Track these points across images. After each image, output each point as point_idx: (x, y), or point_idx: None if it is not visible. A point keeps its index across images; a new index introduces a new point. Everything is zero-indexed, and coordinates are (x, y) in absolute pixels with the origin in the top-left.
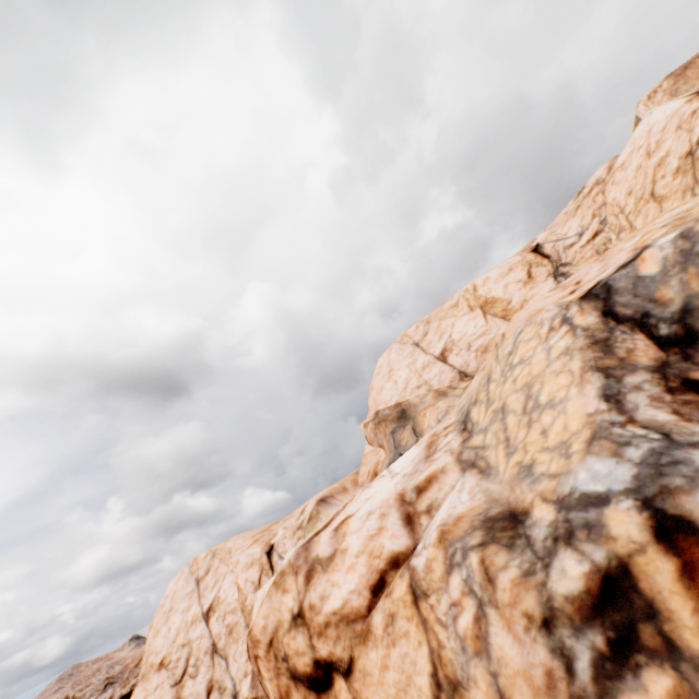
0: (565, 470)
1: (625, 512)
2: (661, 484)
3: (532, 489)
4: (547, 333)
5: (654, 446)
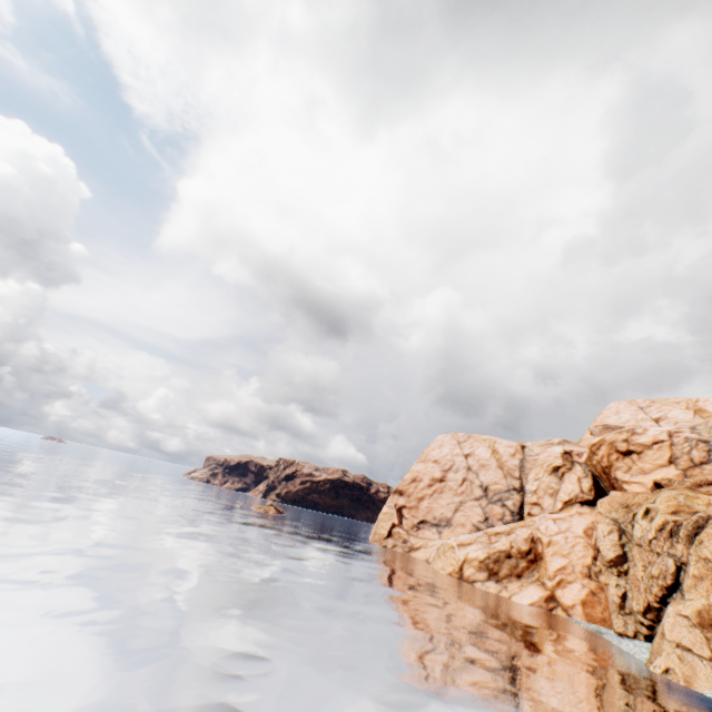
0: None
1: None
2: None
3: None
4: None
5: None
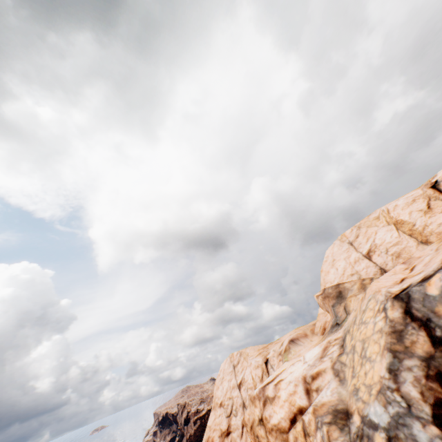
0: (367, 401)
1: (381, 438)
2: (396, 432)
3: (355, 403)
4: (376, 312)
5: (400, 410)
